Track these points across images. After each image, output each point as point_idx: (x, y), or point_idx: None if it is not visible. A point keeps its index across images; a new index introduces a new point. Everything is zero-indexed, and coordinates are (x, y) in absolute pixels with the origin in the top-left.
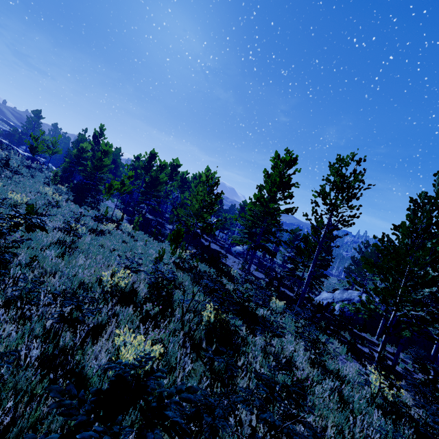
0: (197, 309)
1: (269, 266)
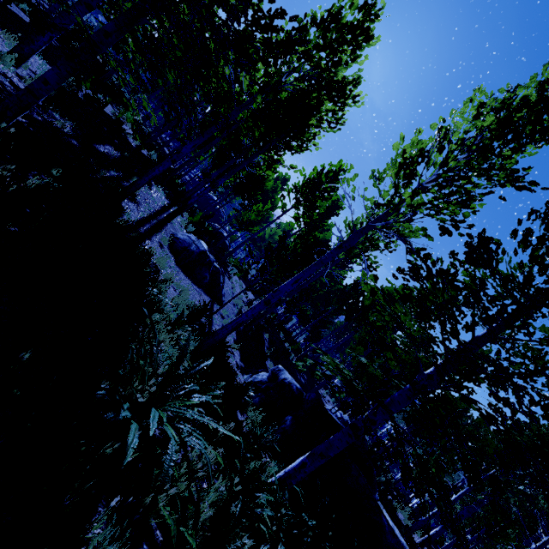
0: None
1: None
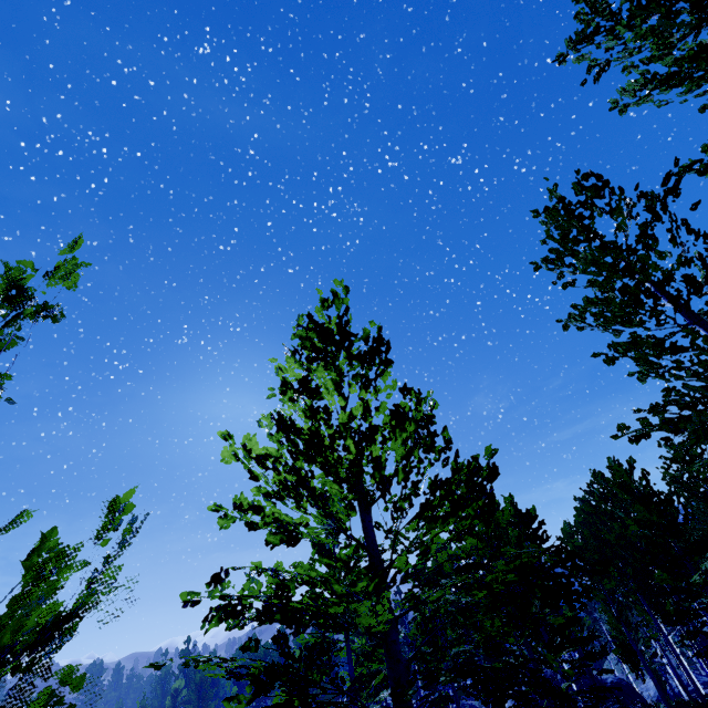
0: None
1: (462, 705)
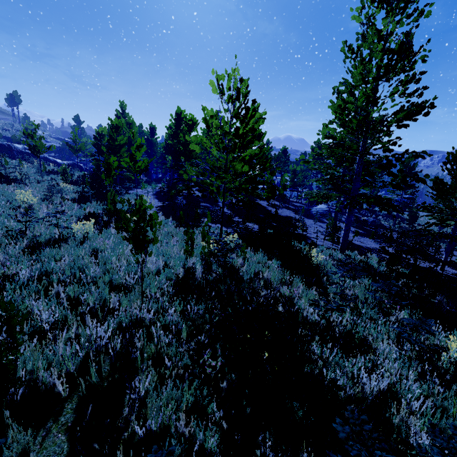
0: None
1: (373, 222)
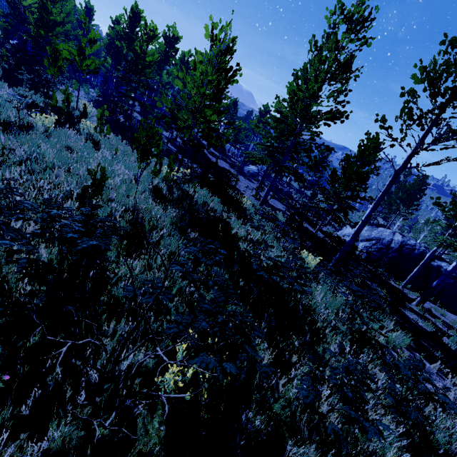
0: (167, 308)
1: (286, 192)
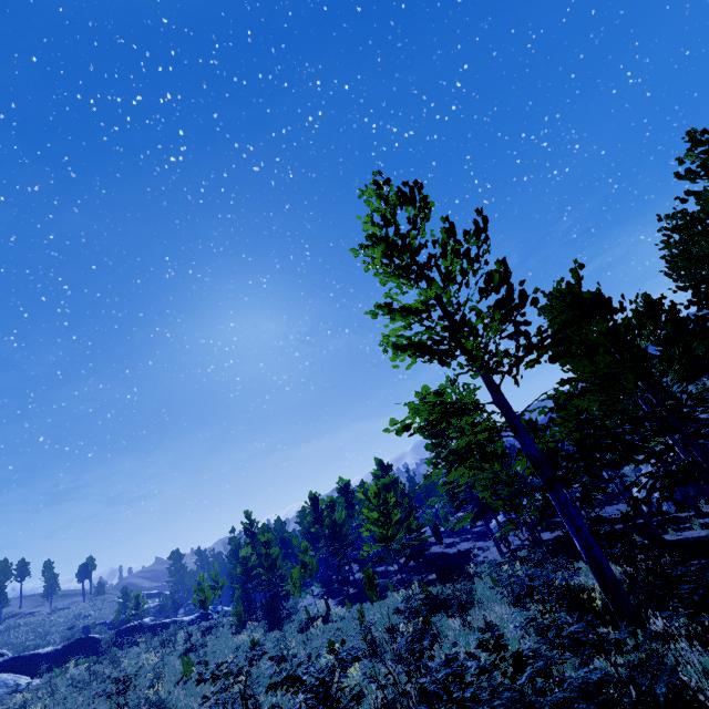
0: None
1: None
